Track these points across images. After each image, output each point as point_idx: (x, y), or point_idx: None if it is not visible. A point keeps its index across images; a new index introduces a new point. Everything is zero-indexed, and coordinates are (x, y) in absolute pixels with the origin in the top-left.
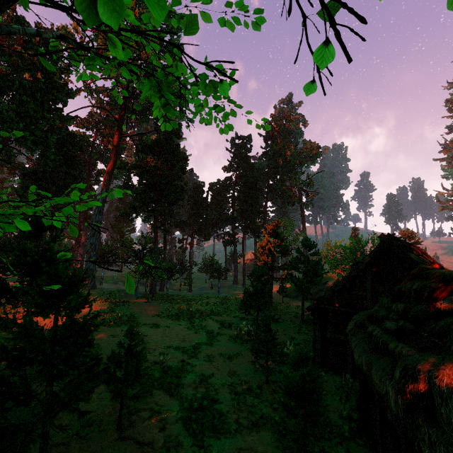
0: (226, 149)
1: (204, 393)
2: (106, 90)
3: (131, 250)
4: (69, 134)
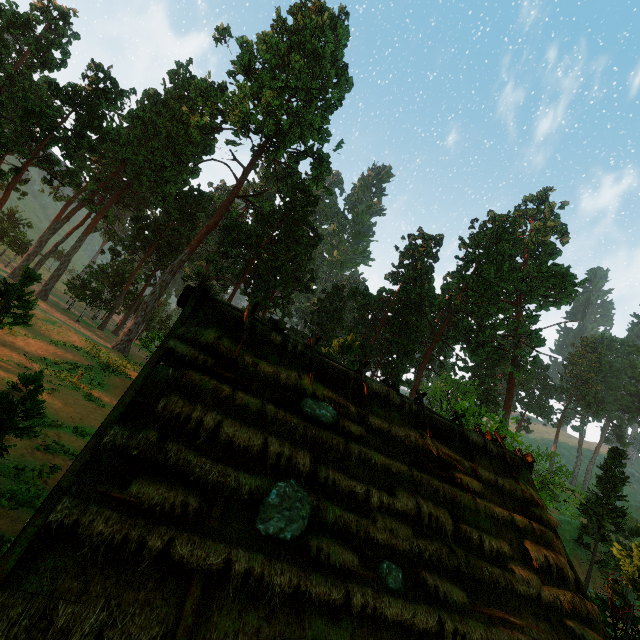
0: (396, 249)
1: None
2: (231, 144)
3: None
4: (199, 192)
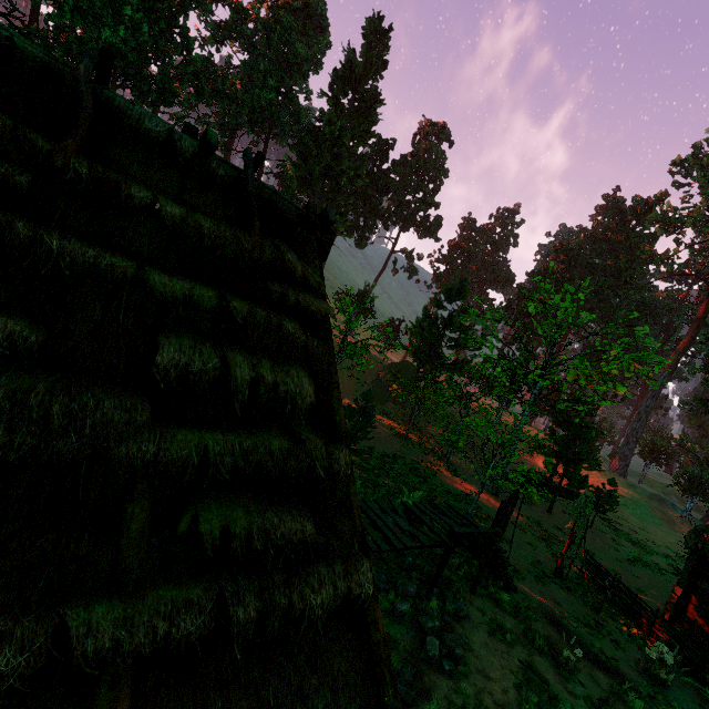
0: None
1: (663, 566)
2: (698, 254)
3: (691, 455)
4: (643, 302)
